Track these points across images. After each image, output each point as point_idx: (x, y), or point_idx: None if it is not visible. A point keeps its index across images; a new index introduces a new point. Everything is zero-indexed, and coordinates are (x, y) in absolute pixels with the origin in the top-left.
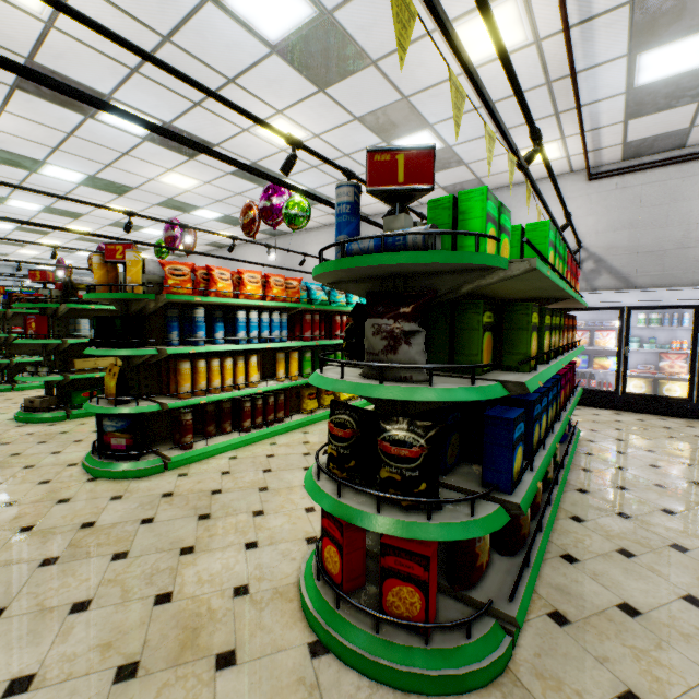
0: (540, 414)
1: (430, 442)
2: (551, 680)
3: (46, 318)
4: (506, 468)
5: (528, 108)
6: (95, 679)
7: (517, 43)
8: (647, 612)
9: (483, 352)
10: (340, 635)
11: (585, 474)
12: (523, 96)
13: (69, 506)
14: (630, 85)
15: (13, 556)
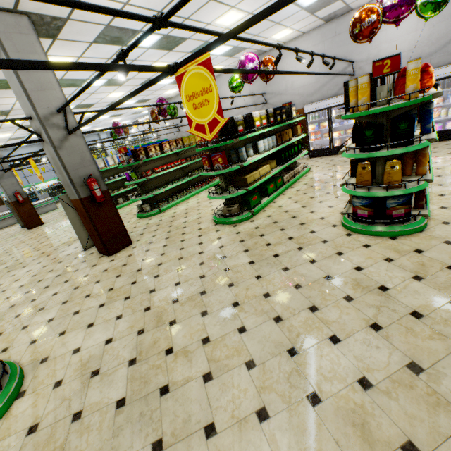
0: None
1: None
2: None
3: (224, 153)
4: None
5: None
6: None
7: None
8: None
9: None
10: None
11: None
12: None
13: (432, 253)
14: None
15: None
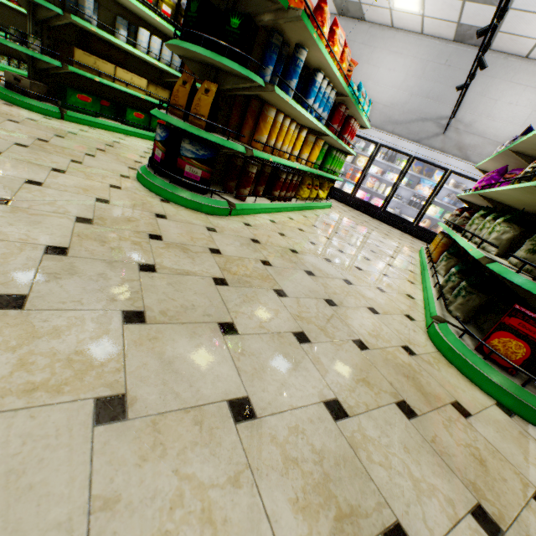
0: None
1: None
2: None
3: None
4: None
5: None
6: (391, 413)
7: None
8: None
9: None
10: (533, 406)
11: None
12: None
13: (173, 224)
14: None
15: (176, 265)
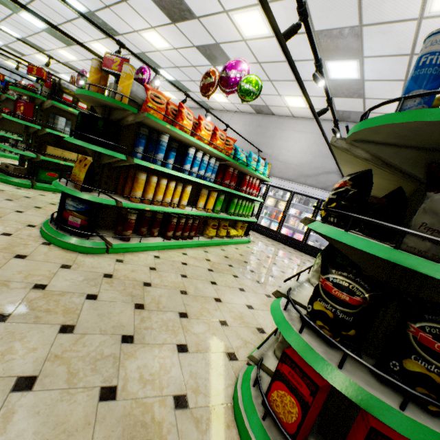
0: None
1: None
2: None
3: (33, 106)
4: None
5: None
6: None
7: None
8: None
9: None
10: None
11: None
12: None
13: (25, 263)
14: None
15: None
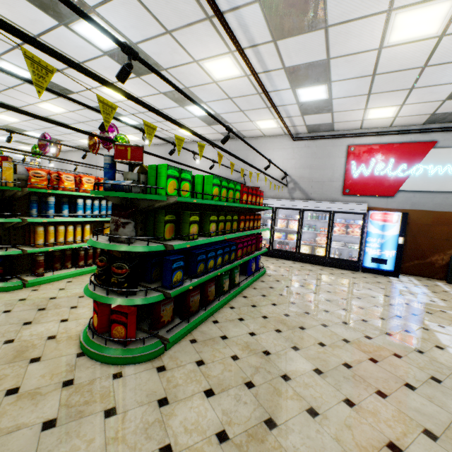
0: (205, 259)
1: (130, 267)
2: (174, 359)
3: None
4: (169, 279)
5: (217, 119)
6: None
7: (237, 74)
8: (230, 338)
9: (165, 232)
10: (90, 347)
11: (253, 290)
12: (212, 115)
13: None
14: (298, 101)
15: None
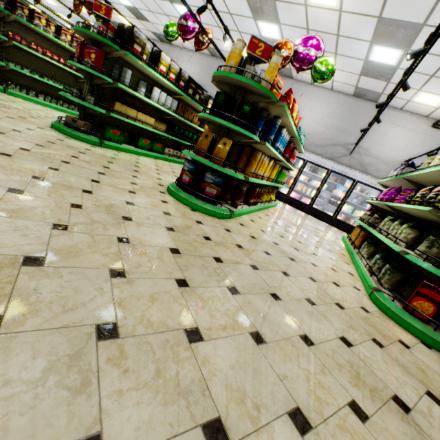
0: None
1: None
2: None
3: (104, 54)
4: None
5: None
6: (371, 344)
7: None
8: None
9: None
10: None
11: None
12: None
13: (208, 228)
14: None
15: (229, 257)
